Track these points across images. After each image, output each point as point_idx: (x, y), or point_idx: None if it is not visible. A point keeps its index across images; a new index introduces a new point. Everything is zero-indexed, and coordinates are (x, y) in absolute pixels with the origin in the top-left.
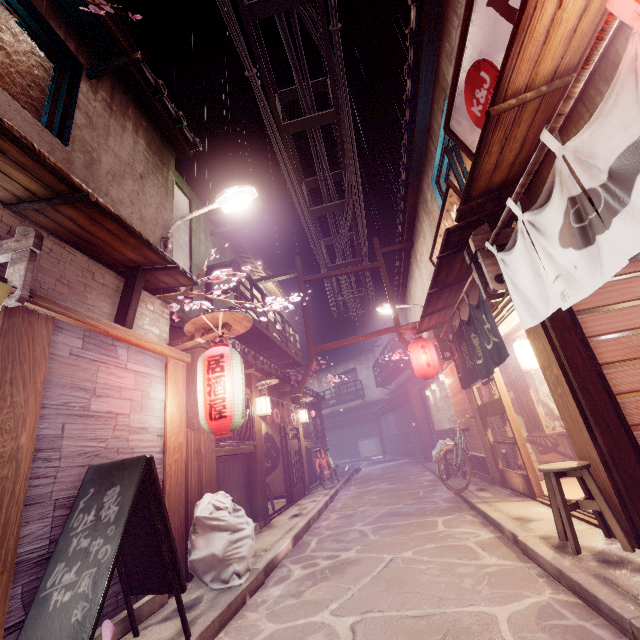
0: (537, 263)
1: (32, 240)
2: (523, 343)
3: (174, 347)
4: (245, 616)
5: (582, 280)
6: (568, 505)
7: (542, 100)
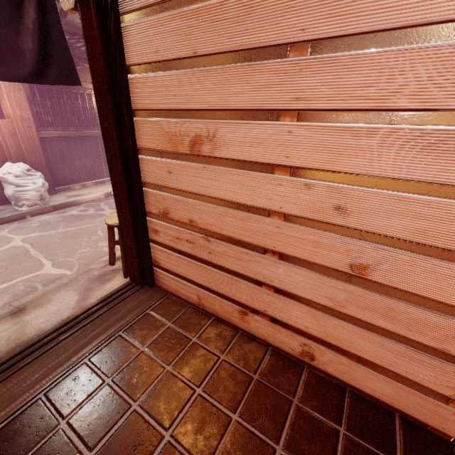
0: None
1: None
2: None
3: None
4: (12, 224)
5: None
6: (114, 241)
7: None
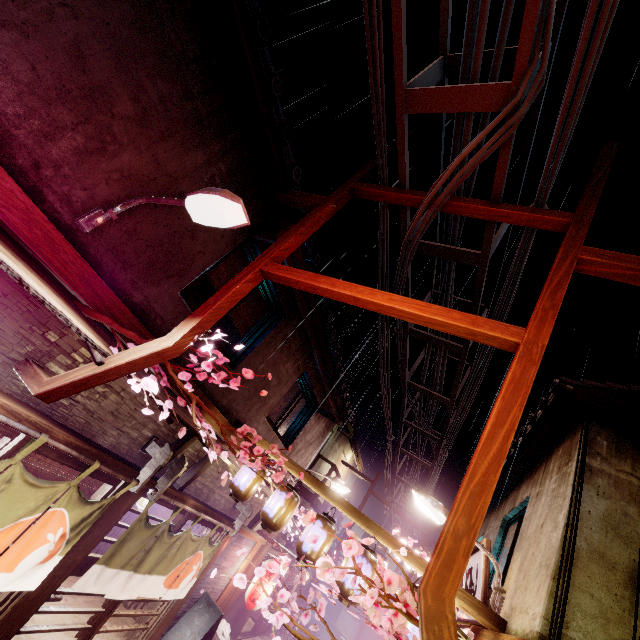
0: None
1: (249, 515)
2: None
3: (263, 537)
4: None
5: None
6: None
7: None
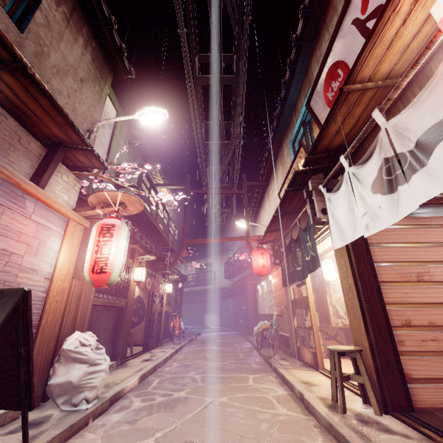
0: (353, 202)
1: None
2: (328, 262)
3: (77, 212)
4: (84, 436)
5: (382, 217)
6: (343, 377)
7: (376, 92)
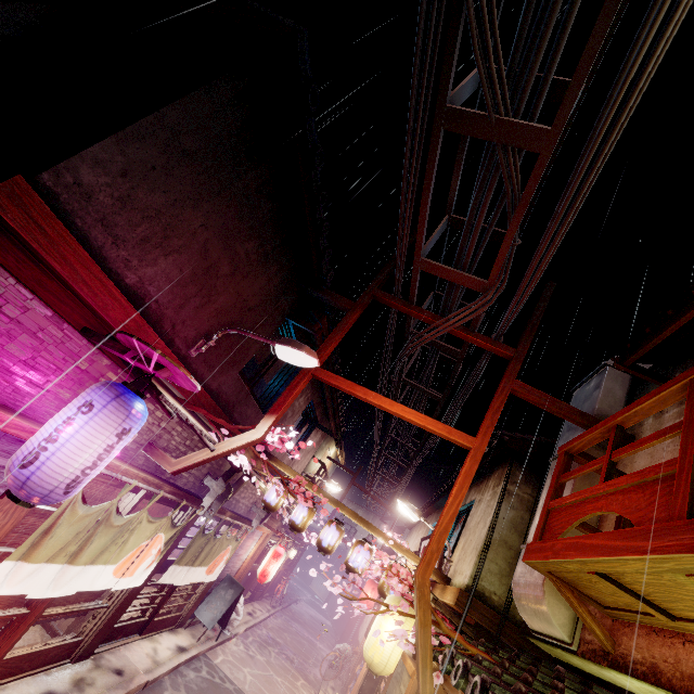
0: None
1: (264, 516)
2: None
3: (269, 529)
4: (225, 647)
5: None
6: None
7: None
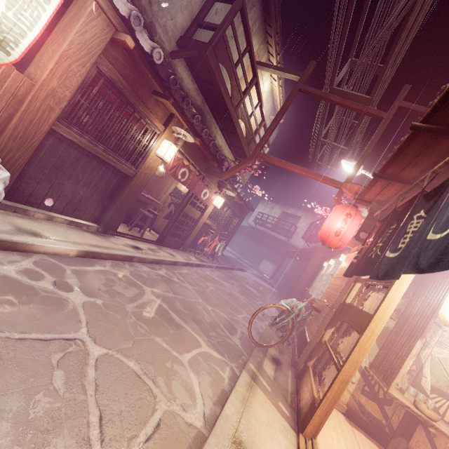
0: None
1: None
2: None
3: None
4: None
5: None
6: None
7: None
